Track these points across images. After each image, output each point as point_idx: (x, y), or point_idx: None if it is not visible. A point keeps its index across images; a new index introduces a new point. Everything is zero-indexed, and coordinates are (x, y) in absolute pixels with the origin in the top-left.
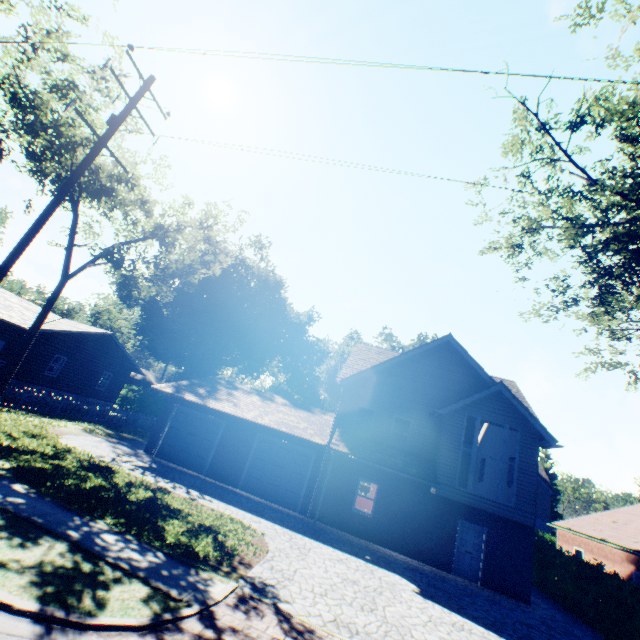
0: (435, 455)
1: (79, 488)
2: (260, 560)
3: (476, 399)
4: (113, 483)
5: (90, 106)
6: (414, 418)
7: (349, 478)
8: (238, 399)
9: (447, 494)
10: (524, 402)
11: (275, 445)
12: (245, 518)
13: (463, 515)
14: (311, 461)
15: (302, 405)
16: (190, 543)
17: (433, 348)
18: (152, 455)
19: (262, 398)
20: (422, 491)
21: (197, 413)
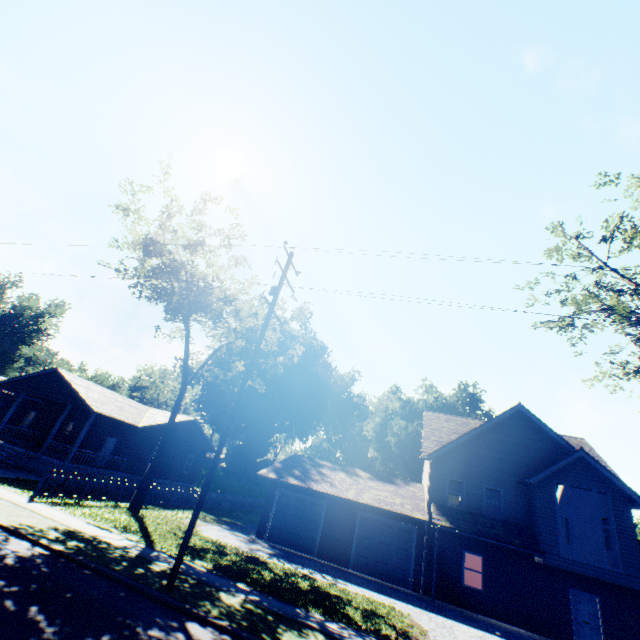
0: (531, 523)
1: (267, 582)
2: (429, 639)
3: (560, 466)
4: (278, 574)
5: (208, 251)
6: (503, 487)
7: (453, 551)
8: (330, 477)
9: (554, 563)
10: (601, 461)
11: (376, 522)
12: (383, 600)
13: (572, 583)
14: (413, 536)
15: (383, 477)
16: (377, 627)
17: (506, 417)
18: (263, 539)
19: (347, 473)
20: (526, 560)
21: (298, 495)
